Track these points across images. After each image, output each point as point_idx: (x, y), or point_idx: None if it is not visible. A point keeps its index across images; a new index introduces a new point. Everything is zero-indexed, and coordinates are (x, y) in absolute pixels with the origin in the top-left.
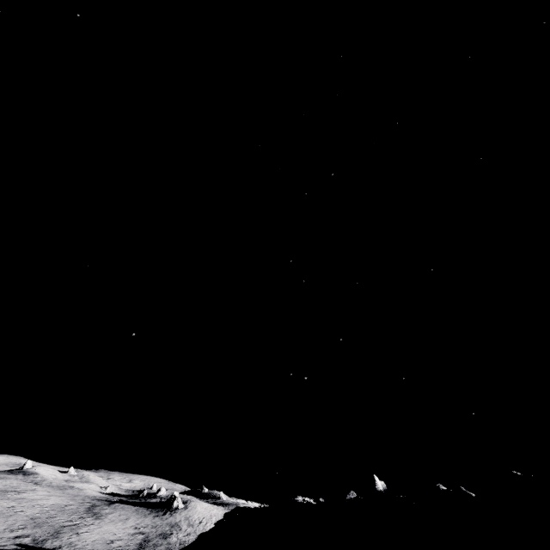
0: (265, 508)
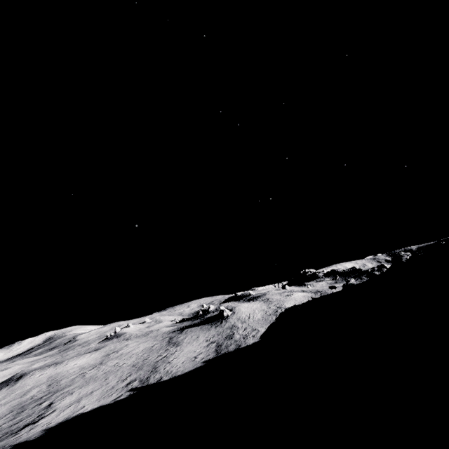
0: (315, 301)
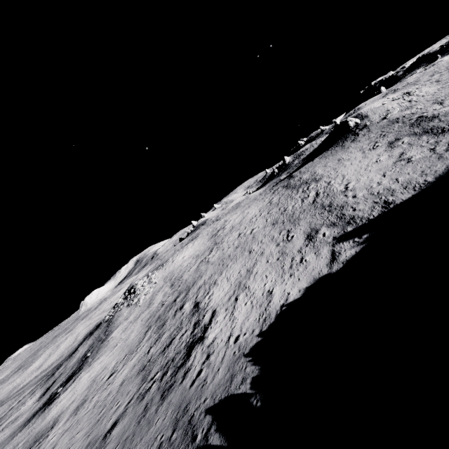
0: None
